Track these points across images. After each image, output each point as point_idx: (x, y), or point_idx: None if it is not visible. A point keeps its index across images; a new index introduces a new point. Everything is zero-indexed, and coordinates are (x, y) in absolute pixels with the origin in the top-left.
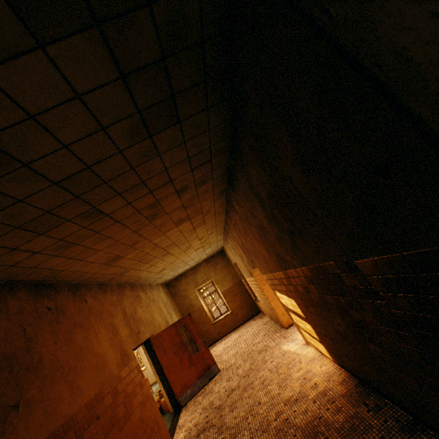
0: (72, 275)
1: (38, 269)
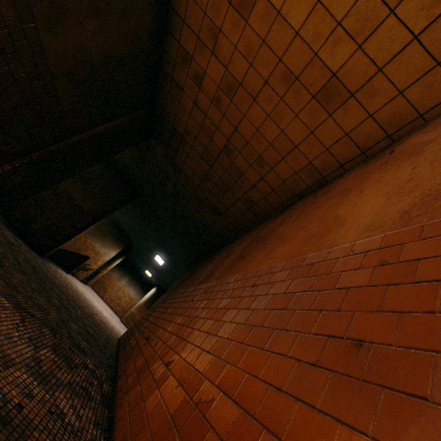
0: (336, 154)
1: (289, 180)
